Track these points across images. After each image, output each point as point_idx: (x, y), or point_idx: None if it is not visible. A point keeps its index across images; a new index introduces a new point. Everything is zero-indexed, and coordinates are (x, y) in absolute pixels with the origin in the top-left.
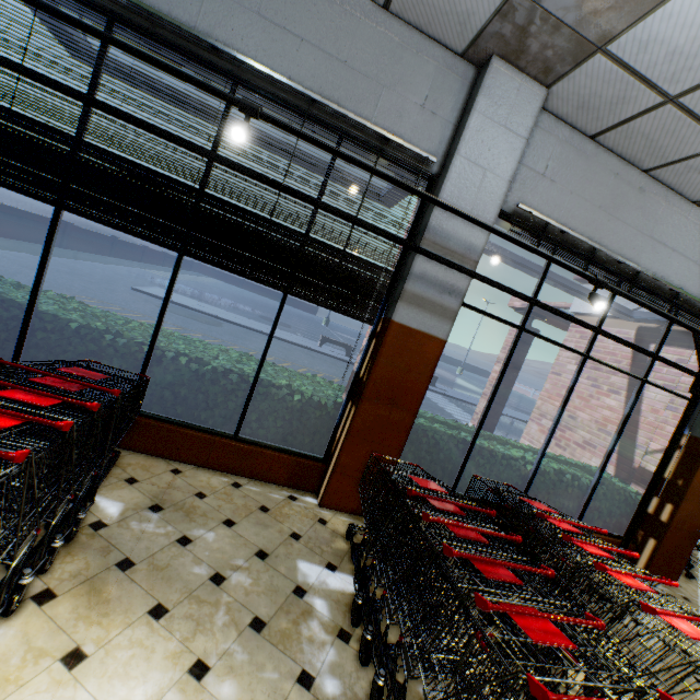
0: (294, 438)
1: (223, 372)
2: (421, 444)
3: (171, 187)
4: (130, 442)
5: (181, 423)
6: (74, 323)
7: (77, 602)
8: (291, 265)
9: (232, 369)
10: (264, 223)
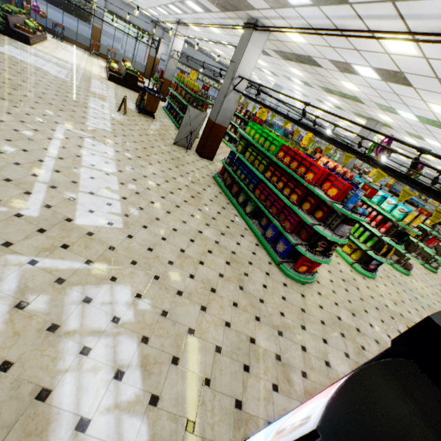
0: (85, 44)
1: (73, 31)
2: (105, 48)
3: (61, 2)
4: (63, 39)
5: (69, 38)
6: (52, 20)
7: (66, 44)
8: (78, 15)
9: (74, 31)
10: (73, 8)
